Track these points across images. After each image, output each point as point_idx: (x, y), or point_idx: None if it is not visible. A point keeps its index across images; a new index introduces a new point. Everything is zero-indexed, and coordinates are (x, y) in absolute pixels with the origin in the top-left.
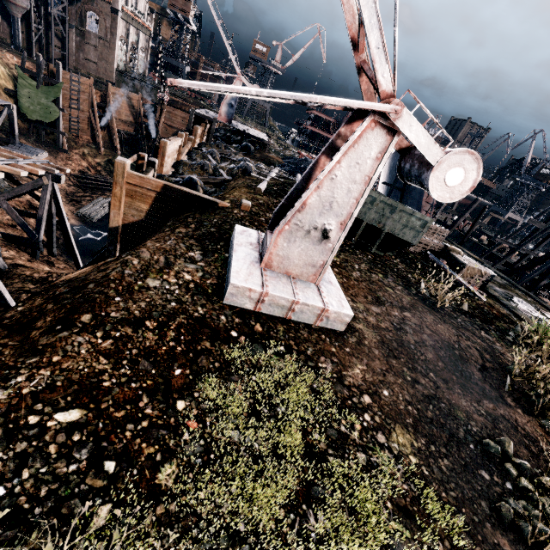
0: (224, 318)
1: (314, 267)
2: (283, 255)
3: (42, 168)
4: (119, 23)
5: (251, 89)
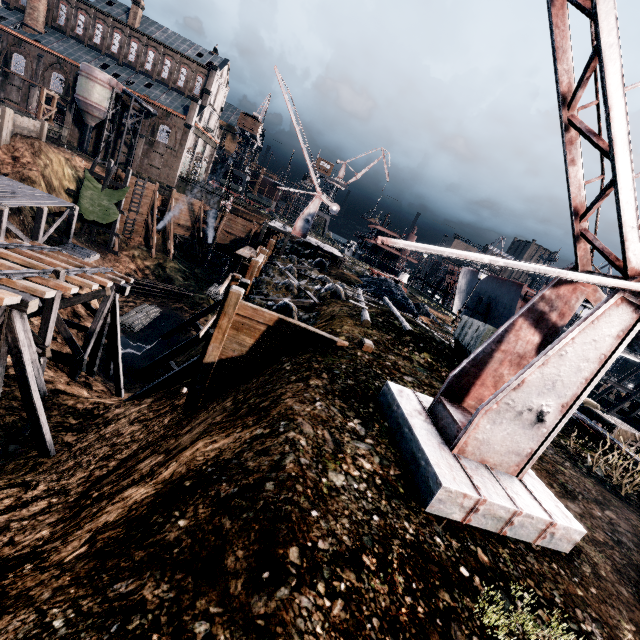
0: (440, 540)
1: (519, 456)
2: (482, 439)
3: (108, 277)
4: (190, 136)
5: (483, 257)
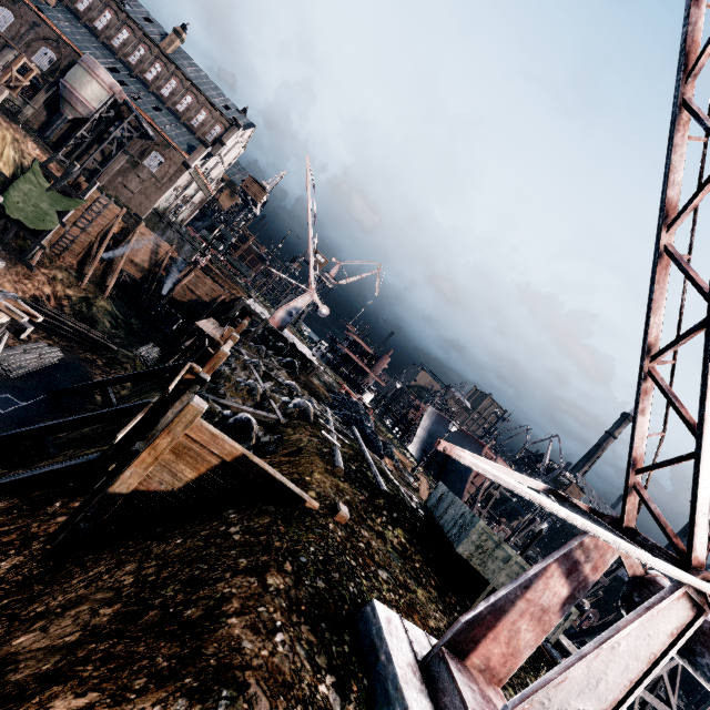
0: None
1: None
2: None
3: (5, 307)
4: (185, 176)
5: (560, 509)
